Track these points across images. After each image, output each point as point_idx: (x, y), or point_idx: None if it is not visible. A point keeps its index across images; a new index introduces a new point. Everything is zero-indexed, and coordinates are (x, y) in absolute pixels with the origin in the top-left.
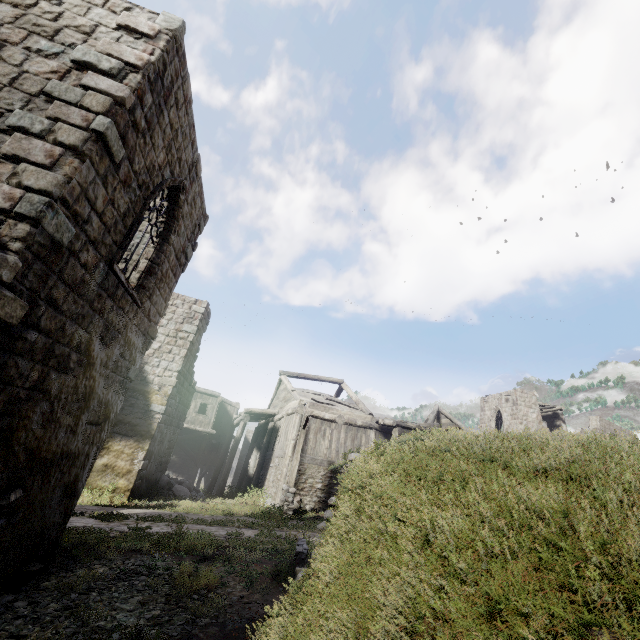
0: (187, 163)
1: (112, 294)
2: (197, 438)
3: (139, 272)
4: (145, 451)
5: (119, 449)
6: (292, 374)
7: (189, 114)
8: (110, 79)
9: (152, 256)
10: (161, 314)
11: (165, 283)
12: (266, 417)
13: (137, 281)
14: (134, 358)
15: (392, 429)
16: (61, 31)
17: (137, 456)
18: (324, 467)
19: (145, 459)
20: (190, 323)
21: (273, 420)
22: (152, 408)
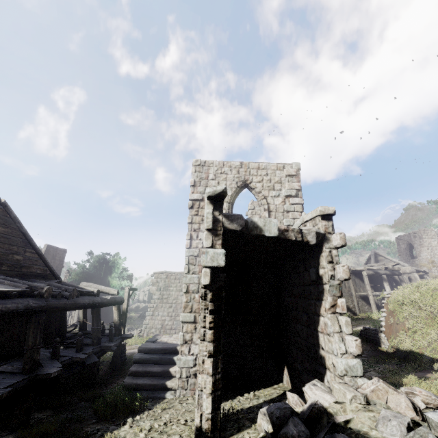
0: None
1: None
2: None
3: None
4: None
5: None
6: None
7: None
8: (297, 198)
9: None
10: None
11: None
12: None
13: None
14: None
15: (358, 271)
16: (274, 185)
17: None
18: None
19: None
20: None
21: None
22: None
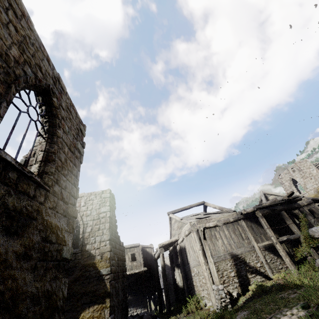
0: (49, 74)
1: (0, 177)
2: (138, 277)
3: (38, 162)
4: (108, 308)
5: (90, 316)
6: (175, 211)
7: (33, 31)
8: None
9: (46, 148)
10: (75, 197)
11: (68, 171)
12: (172, 244)
13: (38, 169)
14: (63, 239)
15: (251, 214)
16: None
17: (104, 315)
18: (228, 259)
19: (111, 314)
20: (104, 206)
21: (178, 244)
22: (101, 273)
